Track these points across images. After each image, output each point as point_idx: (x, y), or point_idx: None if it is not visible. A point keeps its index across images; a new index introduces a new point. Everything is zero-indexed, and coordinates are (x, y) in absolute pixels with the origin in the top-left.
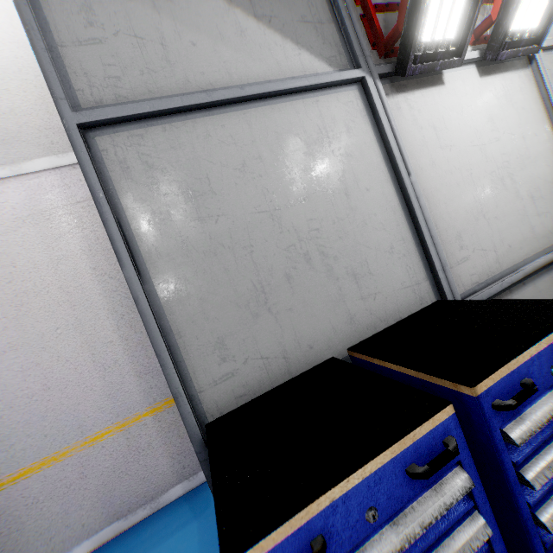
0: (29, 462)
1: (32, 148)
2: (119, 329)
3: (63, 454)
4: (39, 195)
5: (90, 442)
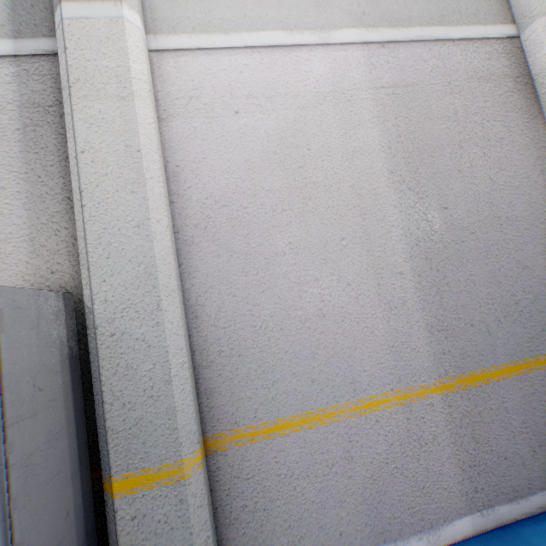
0: (289, 413)
1: (342, 16)
2: (412, 259)
3: (328, 415)
4: (342, 71)
5: (362, 409)
